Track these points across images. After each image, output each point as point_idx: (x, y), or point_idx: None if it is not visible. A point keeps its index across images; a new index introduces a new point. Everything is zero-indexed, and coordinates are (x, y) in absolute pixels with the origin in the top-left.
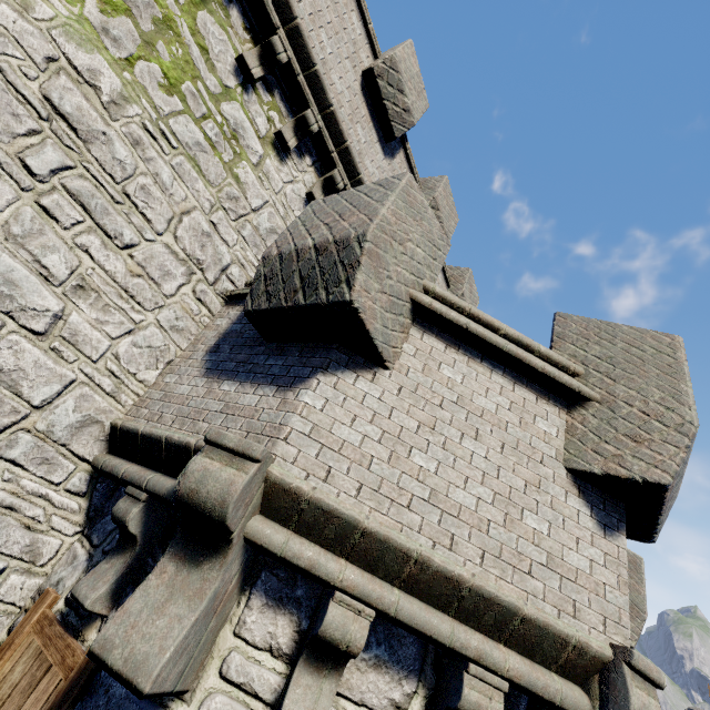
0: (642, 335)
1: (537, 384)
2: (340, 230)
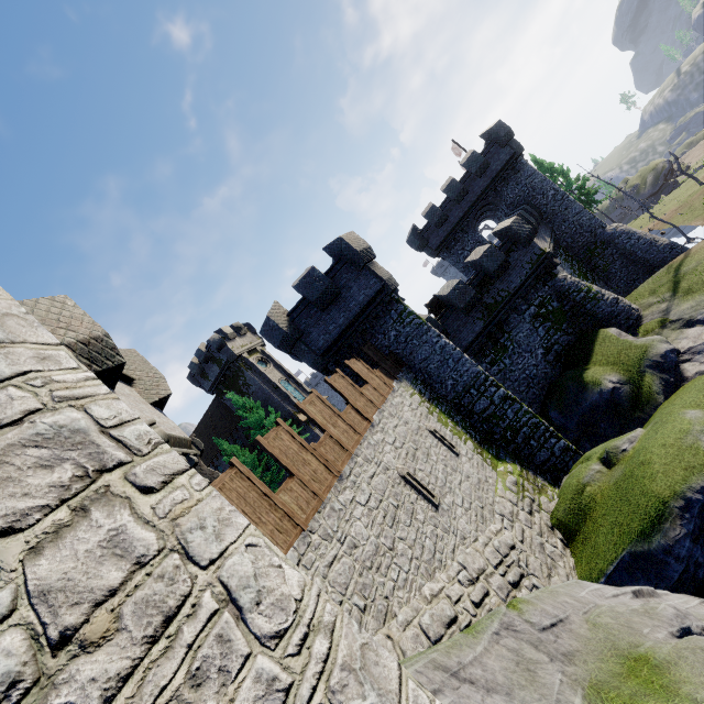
0: (125, 351)
1: (121, 381)
2: (86, 332)
